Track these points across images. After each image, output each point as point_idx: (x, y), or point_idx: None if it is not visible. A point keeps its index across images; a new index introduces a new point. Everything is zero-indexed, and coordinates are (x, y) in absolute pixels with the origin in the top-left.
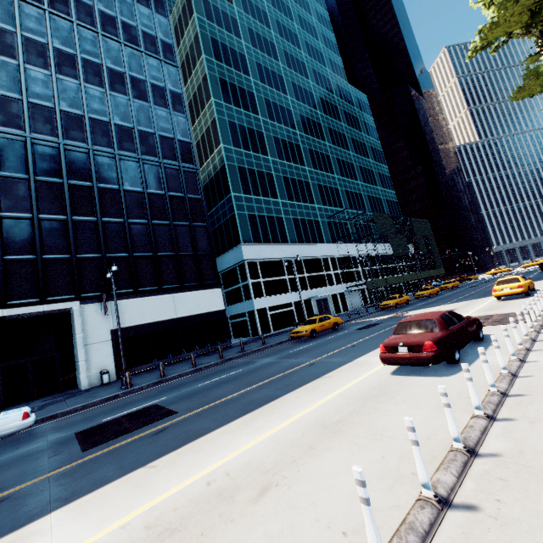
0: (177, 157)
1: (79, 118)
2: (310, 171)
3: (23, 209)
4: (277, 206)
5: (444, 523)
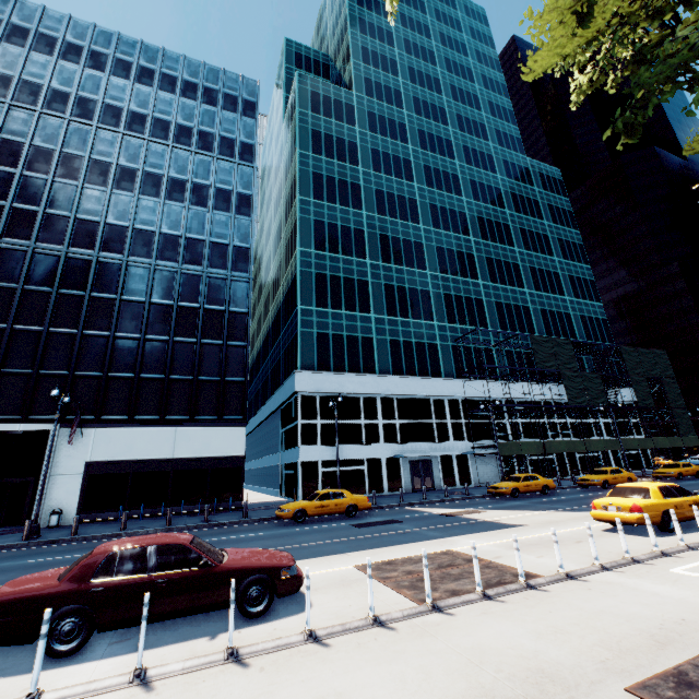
0: (228, 265)
1: (123, 230)
2: (434, 276)
3: (37, 322)
4: (367, 323)
5: None
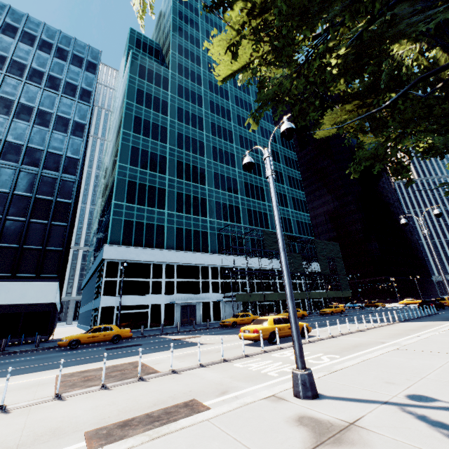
0: (60, 169)
1: None
2: (211, 190)
3: None
4: (162, 216)
5: None
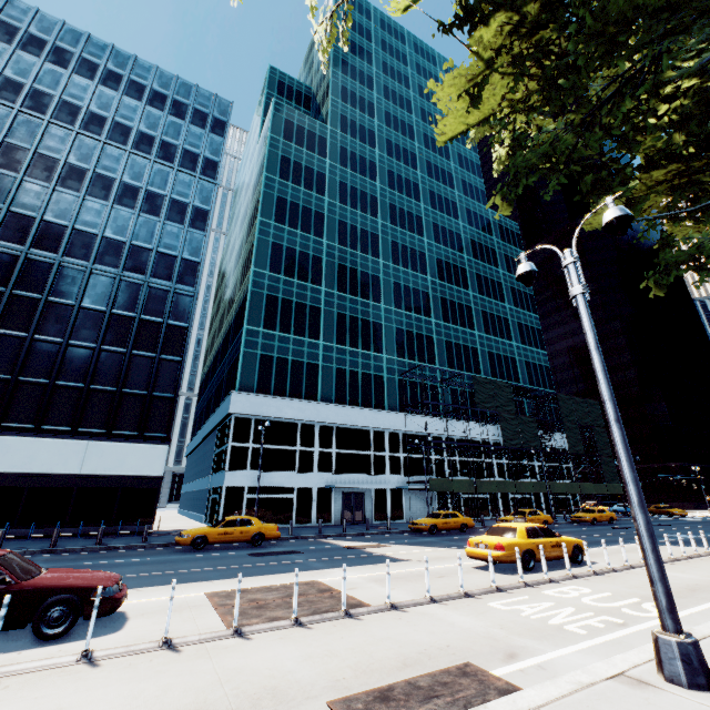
0: (173, 277)
1: (61, 229)
2: (388, 310)
3: None
4: (315, 349)
5: None
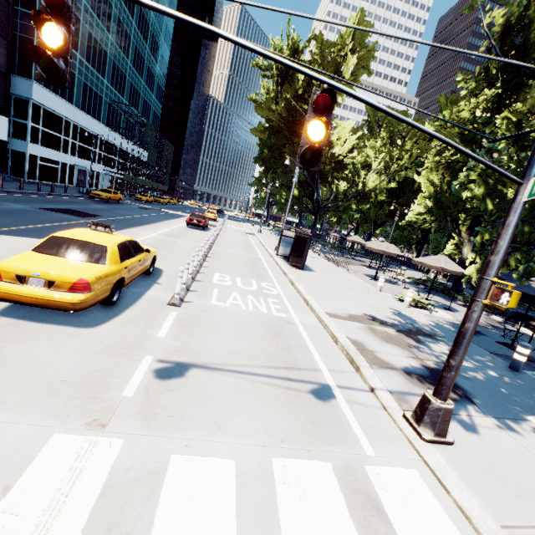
0: None
1: None
2: (112, 43)
3: None
4: (75, 60)
5: (216, 241)
